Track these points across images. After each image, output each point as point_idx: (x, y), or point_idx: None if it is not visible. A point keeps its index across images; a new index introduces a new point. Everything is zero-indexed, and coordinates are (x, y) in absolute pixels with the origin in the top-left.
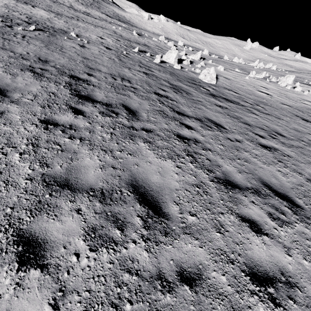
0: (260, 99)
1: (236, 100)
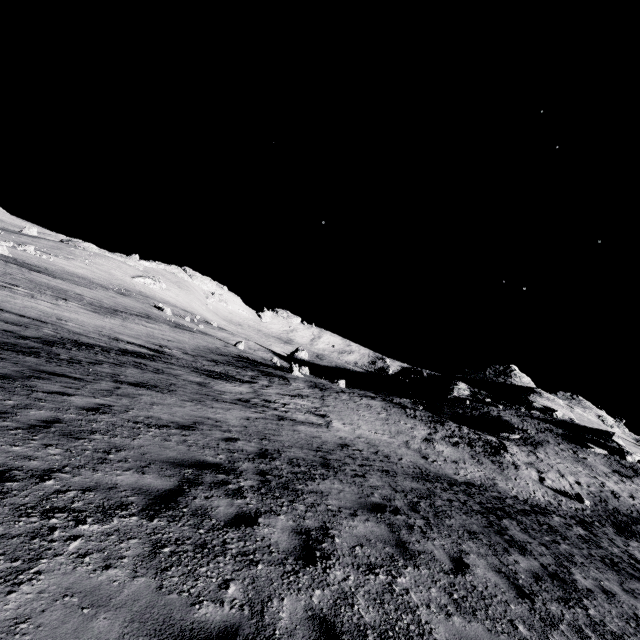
0: (43, 266)
1: (39, 267)
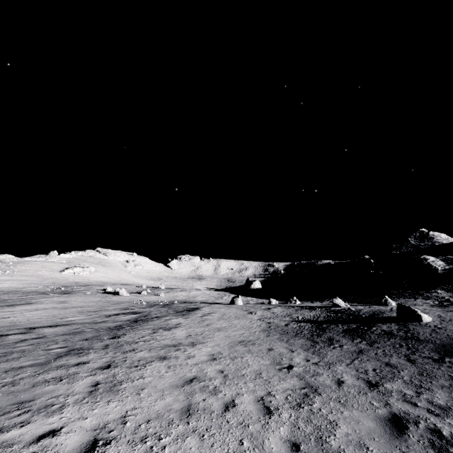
0: None
1: None
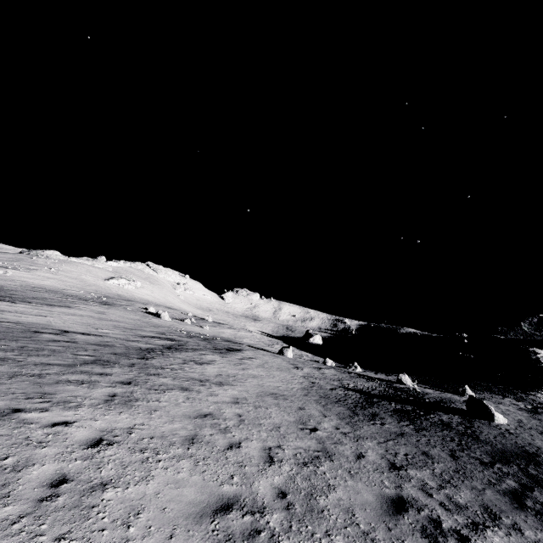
0: None
1: None
